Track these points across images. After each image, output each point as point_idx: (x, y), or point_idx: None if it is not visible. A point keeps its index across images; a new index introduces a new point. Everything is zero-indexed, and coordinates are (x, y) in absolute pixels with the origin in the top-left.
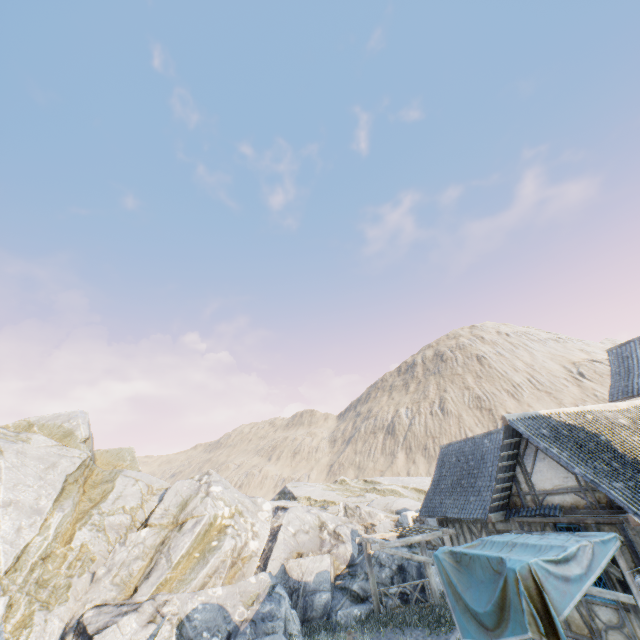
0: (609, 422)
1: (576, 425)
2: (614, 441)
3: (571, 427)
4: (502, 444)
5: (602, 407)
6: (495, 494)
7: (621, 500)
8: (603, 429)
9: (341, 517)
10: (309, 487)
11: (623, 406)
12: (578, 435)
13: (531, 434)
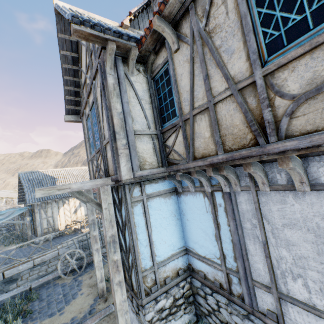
0: (68, 174)
1: (51, 175)
2: (61, 180)
3: (47, 176)
4: (19, 181)
5: (74, 168)
6: (20, 196)
7: (27, 199)
8: (62, 176)
9: (1, 205)
10: (2, 192)
11: (85, 168)
12: (46, 178)
13: (23, 179)
